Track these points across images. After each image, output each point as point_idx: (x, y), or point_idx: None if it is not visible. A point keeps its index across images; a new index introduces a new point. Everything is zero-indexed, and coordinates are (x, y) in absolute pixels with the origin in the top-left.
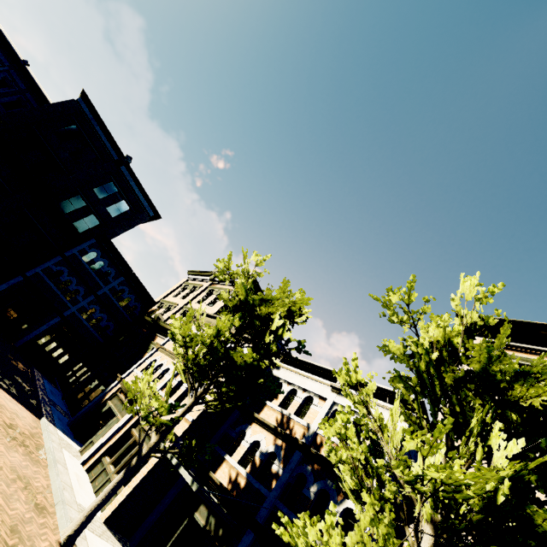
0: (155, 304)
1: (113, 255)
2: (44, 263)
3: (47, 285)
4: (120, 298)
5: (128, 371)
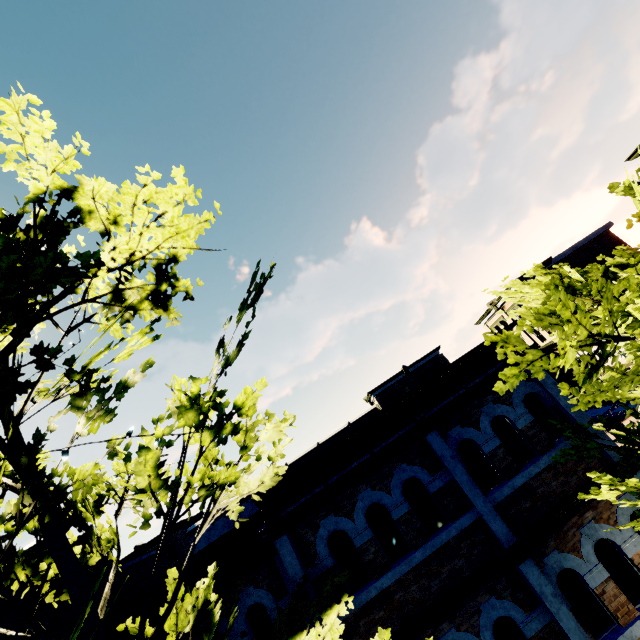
0: None
1: None
2: None
3: None
4: None
5: None
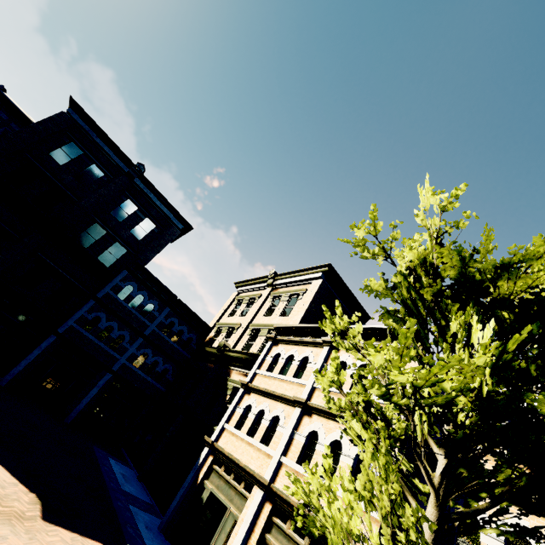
0: (210, 331)
1: (151, 285)
2: (76, 313)
3: (85, 339)
4: (171, 333)
5: (217, 429)
